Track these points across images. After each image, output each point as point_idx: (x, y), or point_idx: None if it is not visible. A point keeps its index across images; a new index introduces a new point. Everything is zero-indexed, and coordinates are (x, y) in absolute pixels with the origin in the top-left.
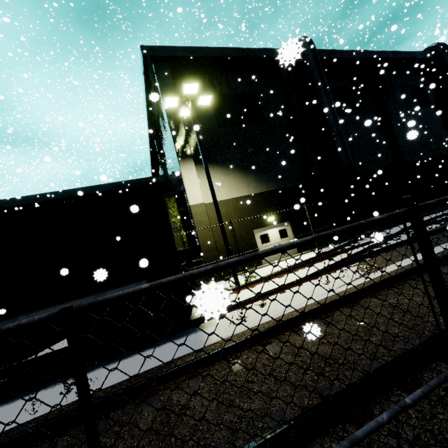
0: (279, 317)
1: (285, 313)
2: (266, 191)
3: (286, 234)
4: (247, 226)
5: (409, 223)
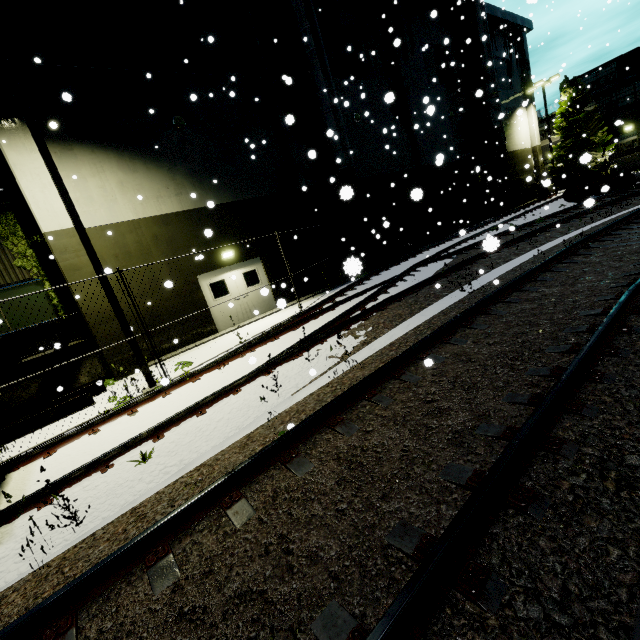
0: (164, 491)
1: (181, 476)
2: (216, 205)
3: (257, 278)
4: (184, 269)
5: (421, 256)
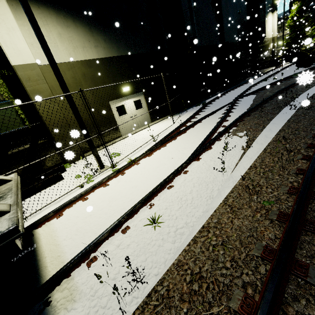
0: (191, 249)
1: (194, 236)
2: (118, 56)
3: (141, 105)
4: (101, 97)
5: (229, 94)
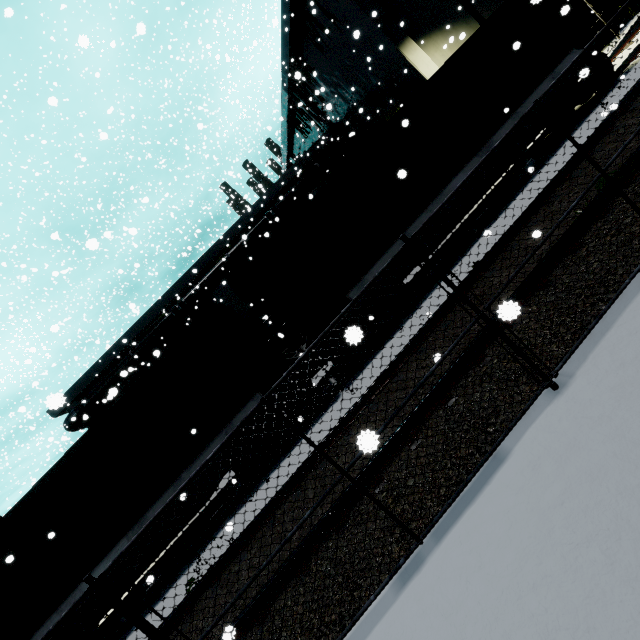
0: None
1: None
2: None
3: None
4: None
5: None
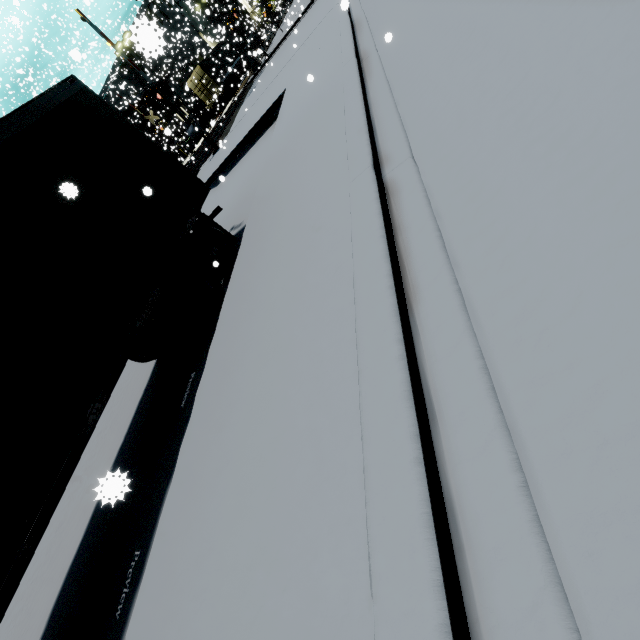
0: None
1: None
2: None
3: None
4: None
5: None
